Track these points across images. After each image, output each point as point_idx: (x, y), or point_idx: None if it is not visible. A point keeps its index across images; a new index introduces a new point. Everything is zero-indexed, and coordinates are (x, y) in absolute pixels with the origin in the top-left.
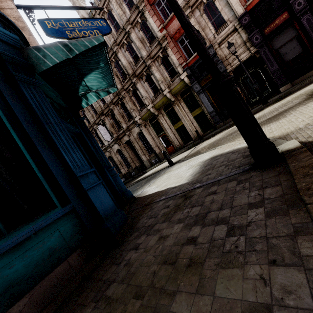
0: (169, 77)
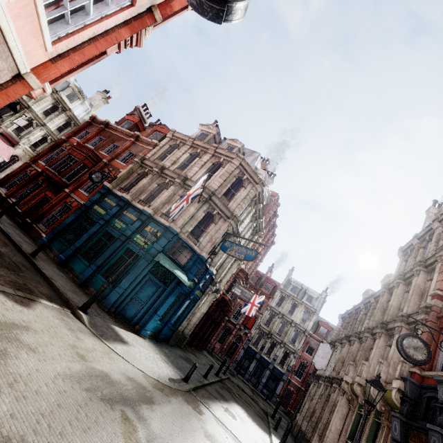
0: None
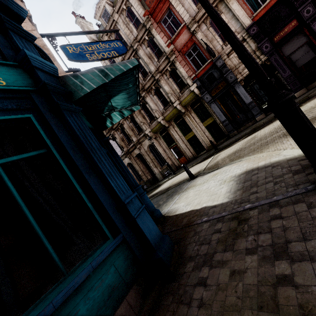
0: (178, 89)
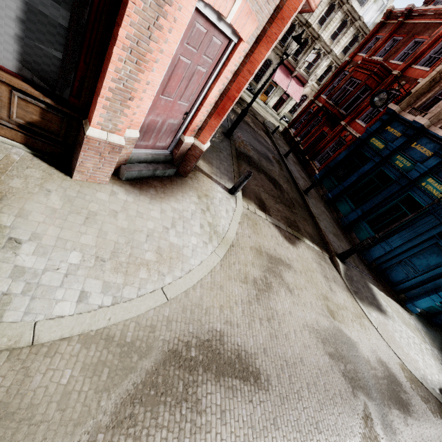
0: None
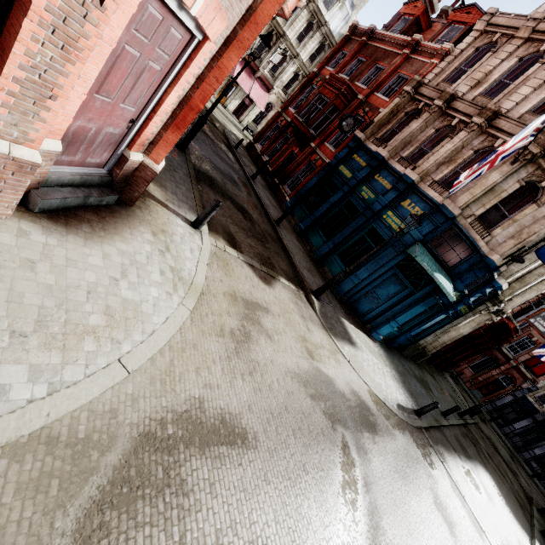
0: None
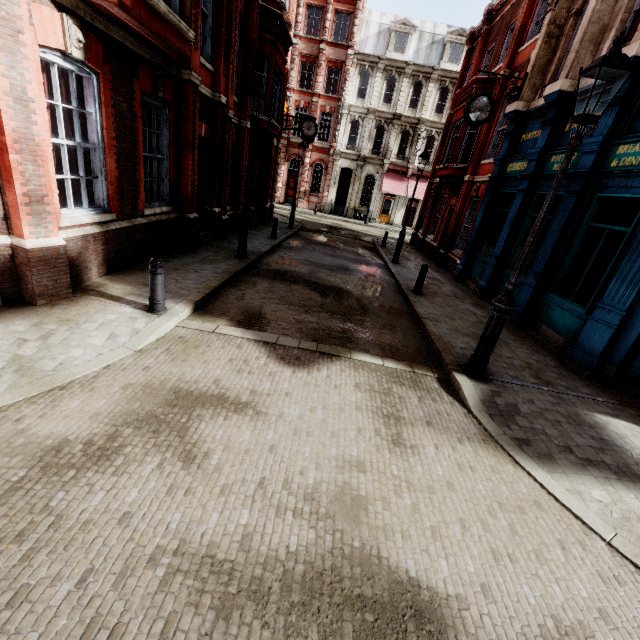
0: None
